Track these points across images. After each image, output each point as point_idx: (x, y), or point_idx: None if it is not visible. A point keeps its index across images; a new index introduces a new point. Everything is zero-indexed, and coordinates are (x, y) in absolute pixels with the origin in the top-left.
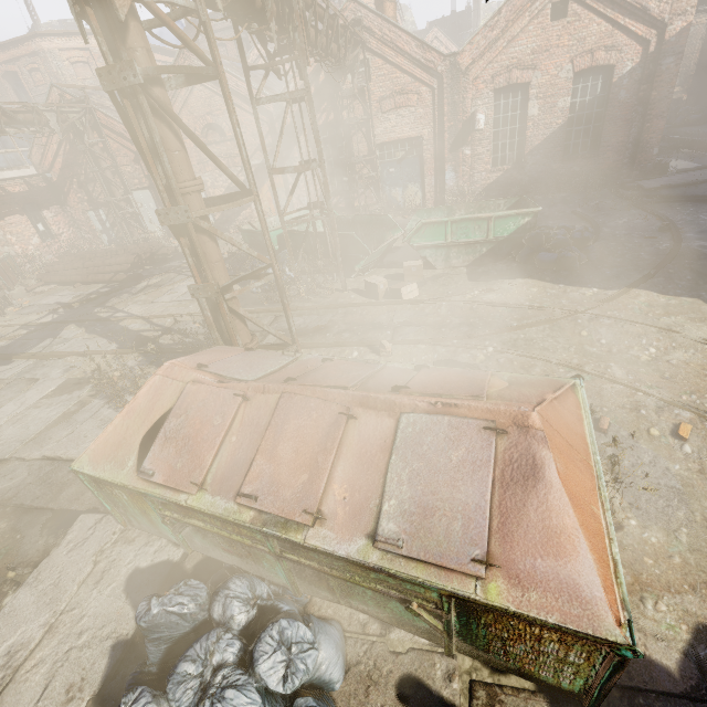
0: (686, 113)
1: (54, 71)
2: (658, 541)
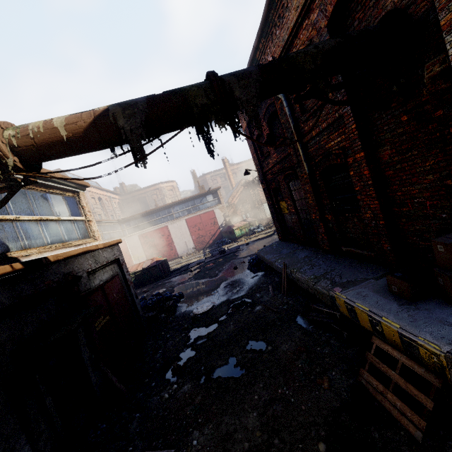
0: None
1: (163, 193)
2: None
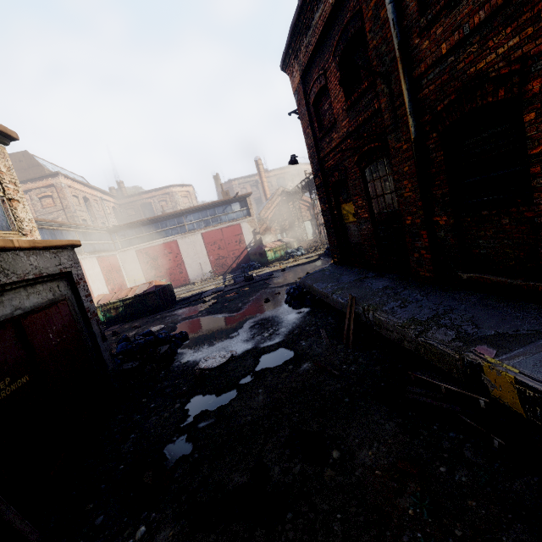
0: None
1: (175, 200)
2: None
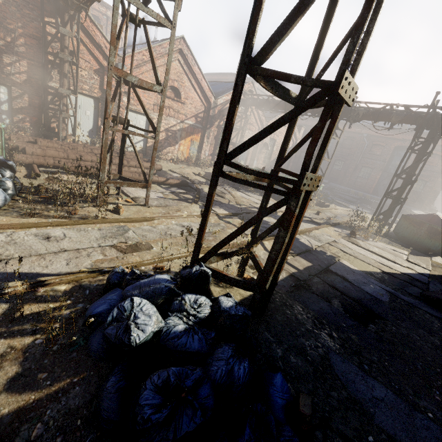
0: None
1: None
2: None
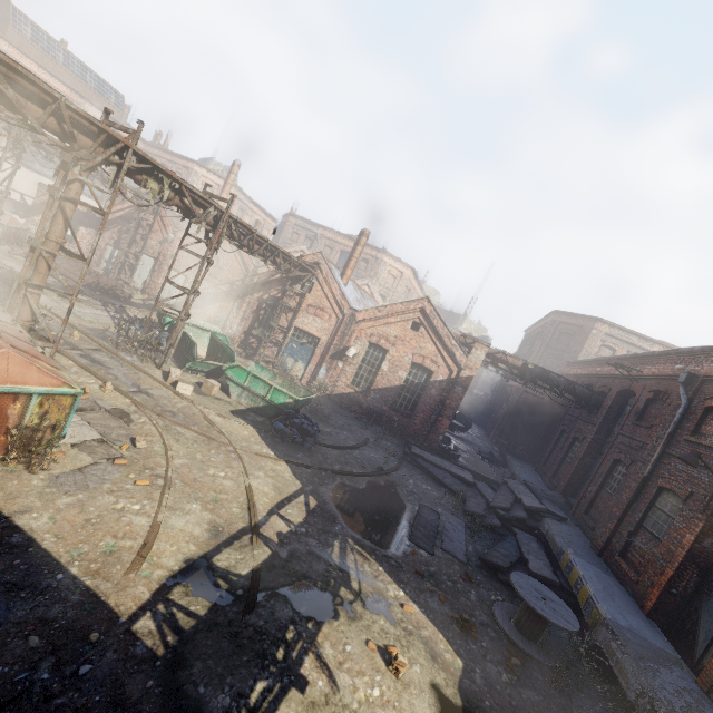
0: (515, 446)
1: (189, 180)
2: (36, 484)
